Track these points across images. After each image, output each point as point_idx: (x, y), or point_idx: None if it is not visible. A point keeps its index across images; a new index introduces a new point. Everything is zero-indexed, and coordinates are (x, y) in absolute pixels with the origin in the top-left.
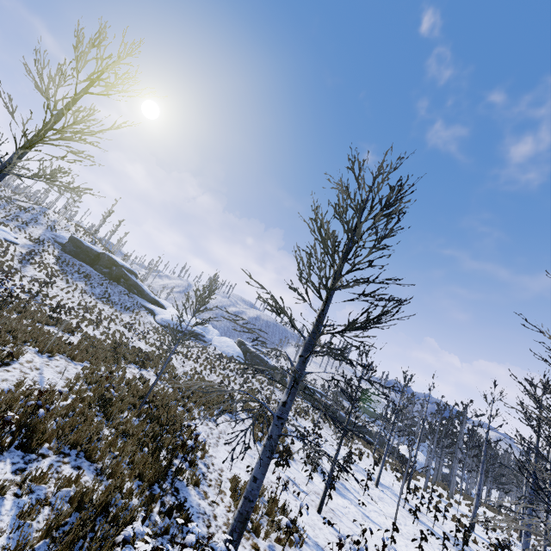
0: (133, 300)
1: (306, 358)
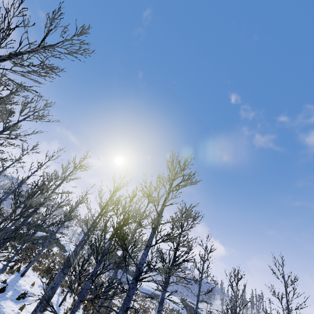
0: (125, 276)
1: (197, 303)
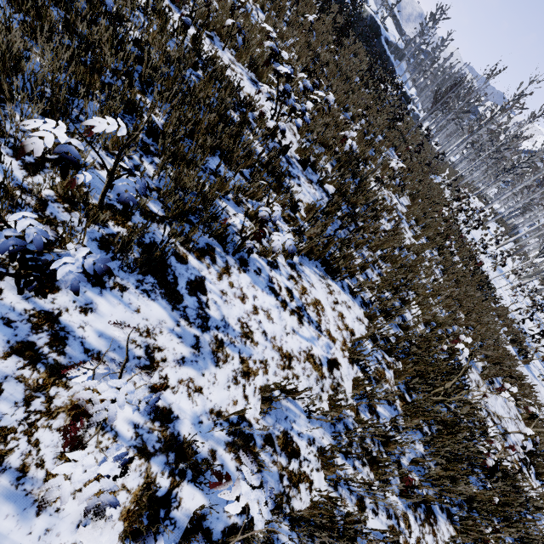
0: None
1: None
